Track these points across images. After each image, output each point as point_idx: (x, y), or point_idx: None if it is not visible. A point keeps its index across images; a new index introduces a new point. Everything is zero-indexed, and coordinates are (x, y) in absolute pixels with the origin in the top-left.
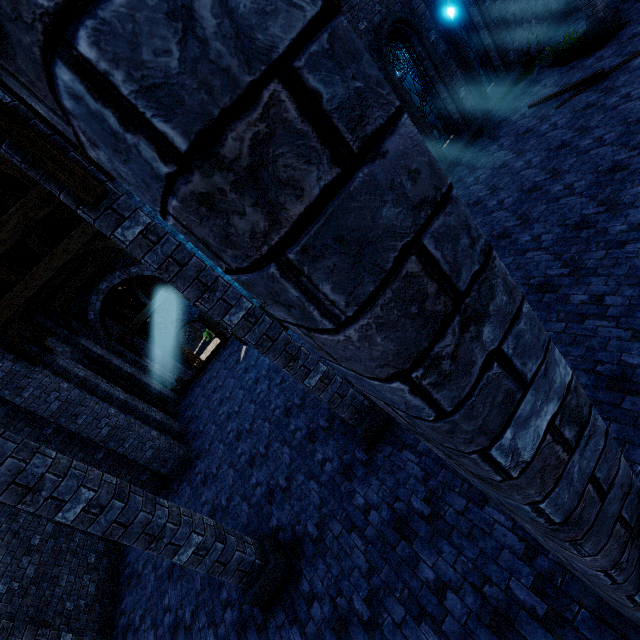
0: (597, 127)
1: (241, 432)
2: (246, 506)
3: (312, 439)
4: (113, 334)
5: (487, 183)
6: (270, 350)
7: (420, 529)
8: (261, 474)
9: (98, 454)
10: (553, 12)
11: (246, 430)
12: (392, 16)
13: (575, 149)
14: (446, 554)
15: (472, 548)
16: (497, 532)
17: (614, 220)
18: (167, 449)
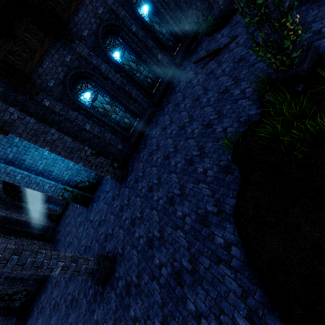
0: (210, 90)
1: None
2: (64, 306)
3: None
4: (21, 191)
5: (170, 115)
6: (22, 270)
7: None
8: (71, 287)
9: (1, 279)
10: None
11: None
12: (102, 24)
13: (200, 104)
14: None
15: None
16: None
17: (200, 163)
18: None
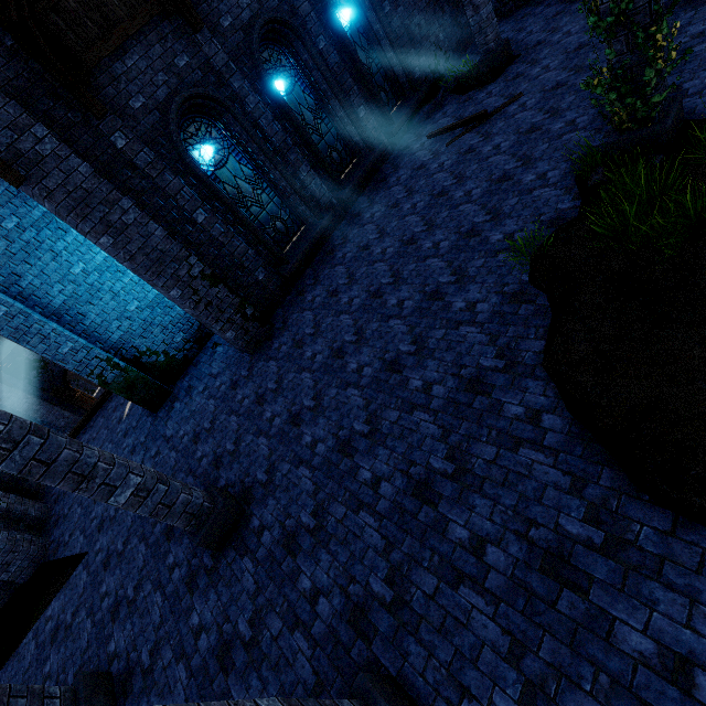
0: (470, 178)
1: (104, 520)
2: (89, 624)
3: (169, 535)
4: None
5: (379, 224)
6: (45, 476)
7: (238, 658)
8: (112, 580)
9: None
10: (462, 27)
11: (110, 518)
12: (264, 14)
13: (450, 200)
14: (253, 690)
15: (275, 682)
16: (298, 663)
17: (458, 295)
18: (8, 549)
